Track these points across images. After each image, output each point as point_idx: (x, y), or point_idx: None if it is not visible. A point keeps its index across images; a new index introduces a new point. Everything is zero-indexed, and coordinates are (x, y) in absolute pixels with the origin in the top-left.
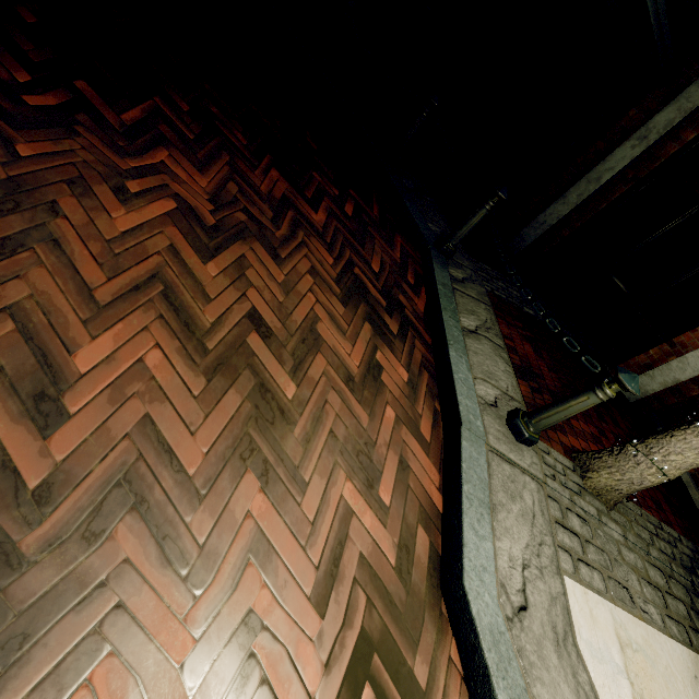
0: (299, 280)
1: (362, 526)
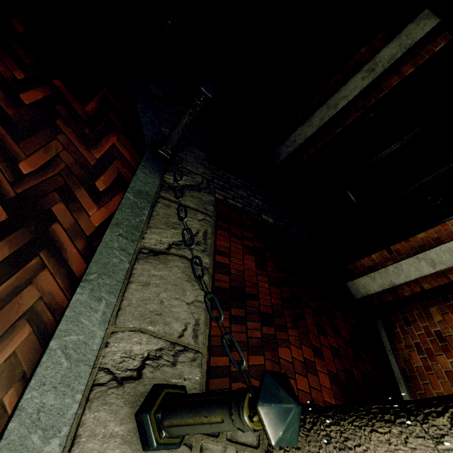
0: None
1: None
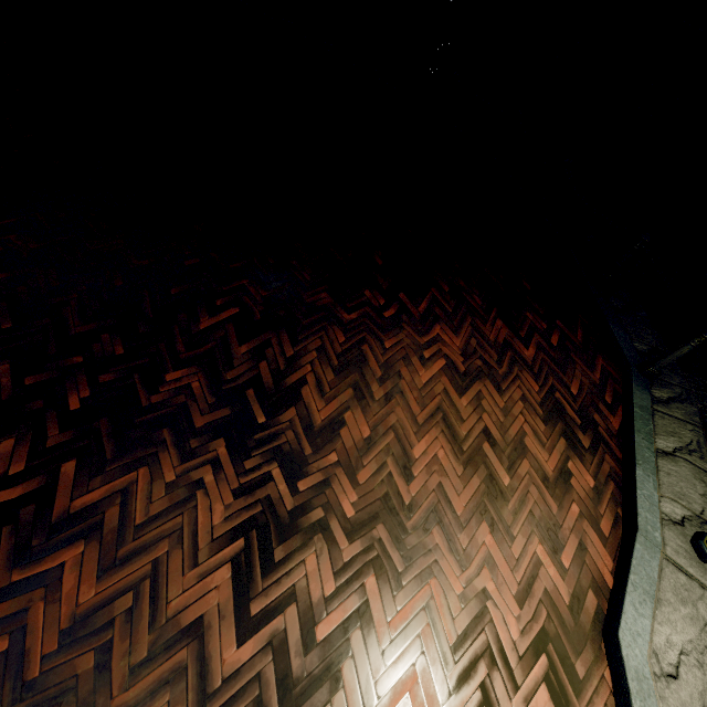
0: (513, 405)
1: (547, 573)
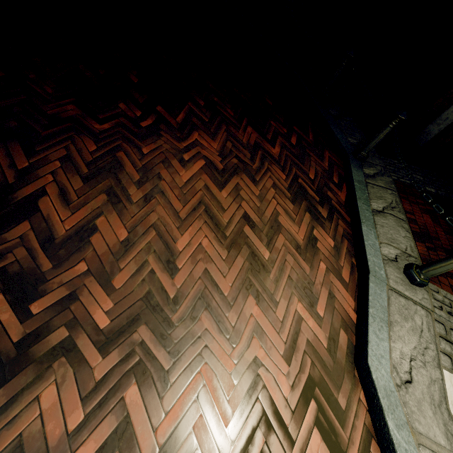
0: (267, 192)
1: (307, 326)
